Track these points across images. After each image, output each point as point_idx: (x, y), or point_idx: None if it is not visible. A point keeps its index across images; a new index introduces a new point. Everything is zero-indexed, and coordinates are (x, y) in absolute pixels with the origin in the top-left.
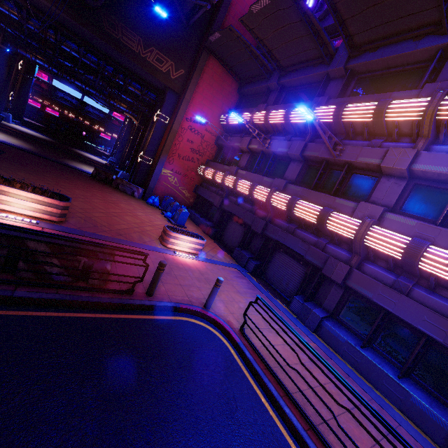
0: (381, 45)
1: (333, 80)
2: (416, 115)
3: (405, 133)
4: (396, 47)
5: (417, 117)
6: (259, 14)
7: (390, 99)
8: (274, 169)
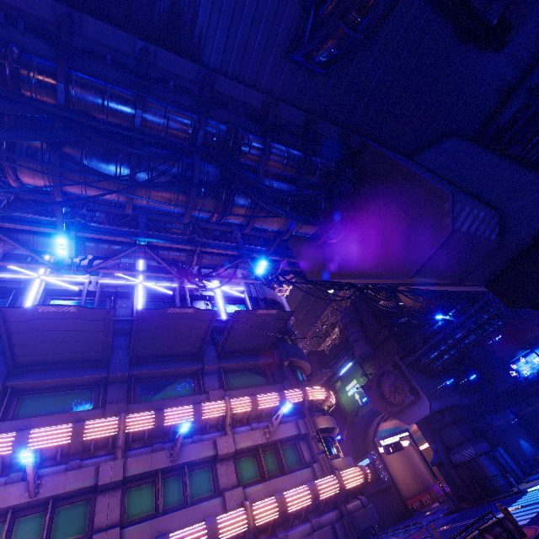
0: (158, 360)
1: (112, 383)
2: (222, 412)
3: (212, 424)
4: (171, 363)
5: (222, 413)
6: (45, 313)
7: (200, 402)
8: (53, 527)
